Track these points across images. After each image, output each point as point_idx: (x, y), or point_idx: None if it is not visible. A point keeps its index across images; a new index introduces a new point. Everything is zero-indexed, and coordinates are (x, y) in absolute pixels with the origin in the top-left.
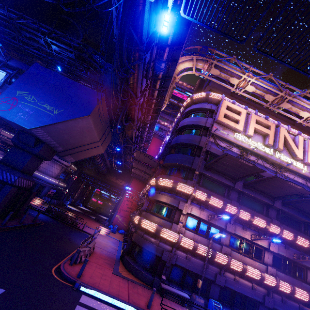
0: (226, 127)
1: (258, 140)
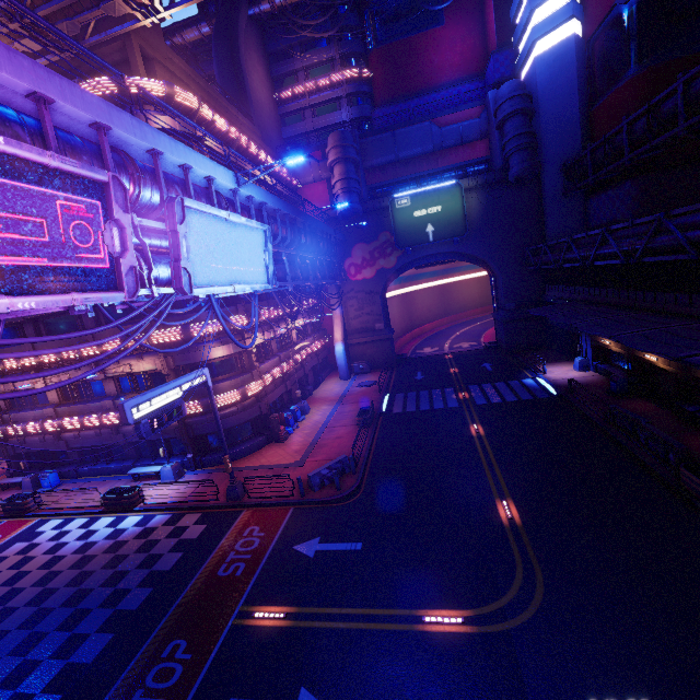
0: None
1: None
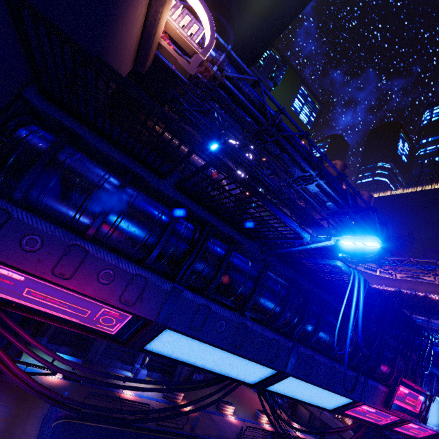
0: None
1: None
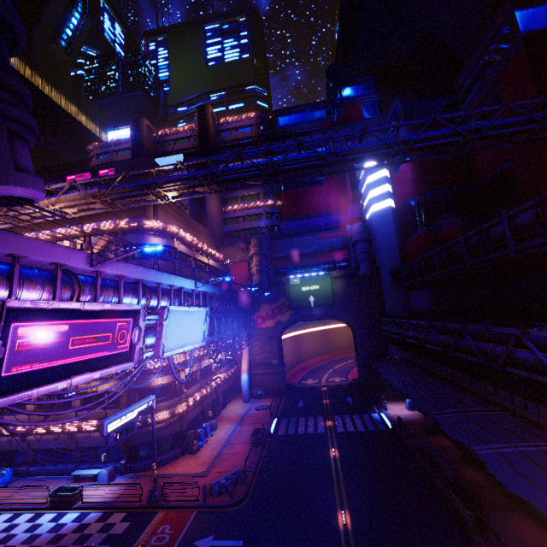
0: None
1: None
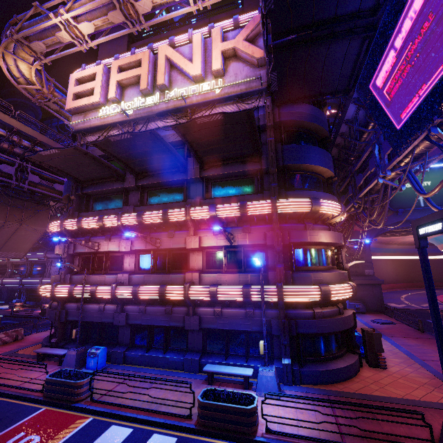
0: (86, 110)
1: (136, 95)
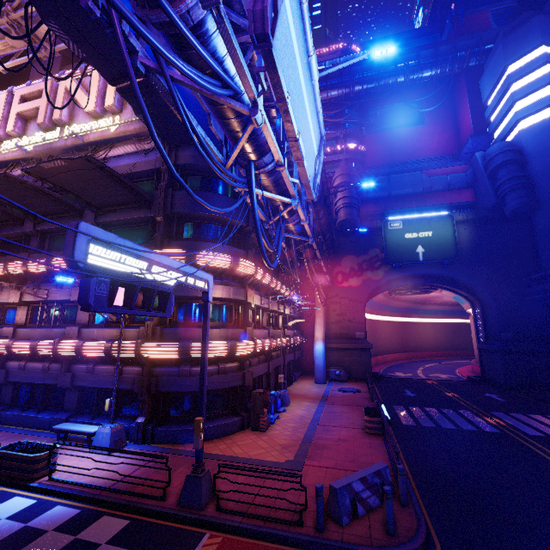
0: None
1: (39, 129)
